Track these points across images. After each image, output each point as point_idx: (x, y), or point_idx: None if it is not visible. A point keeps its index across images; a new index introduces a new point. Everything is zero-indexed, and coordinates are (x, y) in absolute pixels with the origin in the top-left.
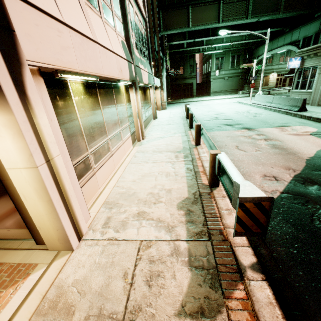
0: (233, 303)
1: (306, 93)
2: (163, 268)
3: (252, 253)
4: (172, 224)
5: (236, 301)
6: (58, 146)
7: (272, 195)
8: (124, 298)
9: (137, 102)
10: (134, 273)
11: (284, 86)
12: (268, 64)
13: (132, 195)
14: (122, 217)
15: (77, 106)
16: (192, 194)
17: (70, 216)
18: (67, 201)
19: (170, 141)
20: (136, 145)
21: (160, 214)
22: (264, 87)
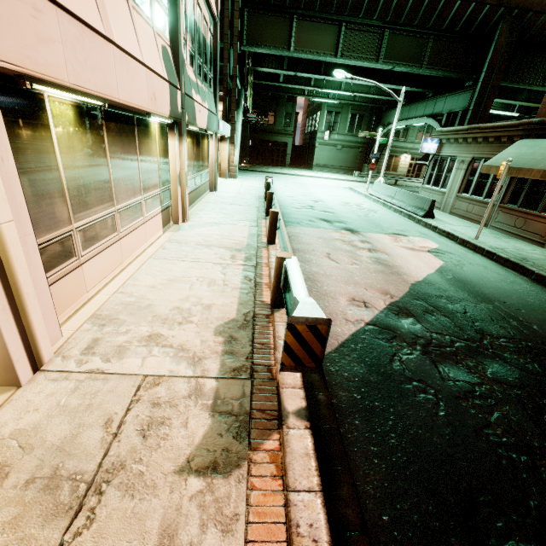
0: (259, 456)
1: (438, 193)
2: (171, 414)
3: (302, 396)
4: (201, 355)
5: (264, 453)
6: (11, 206)
7: (354, 326)
8: (99, 453)
9: (181, 157)
10: (124, 420)
11: (418, 176)
12: (401, 139)
13: (145, 309)
14: (120, 340)
15: (59, 143)
16: (242, 315)
17: (22, 329)
18: (18, 301)
19: (229, 231)
20: (170, 229)
21: (185, 340)
22: (391, 173)
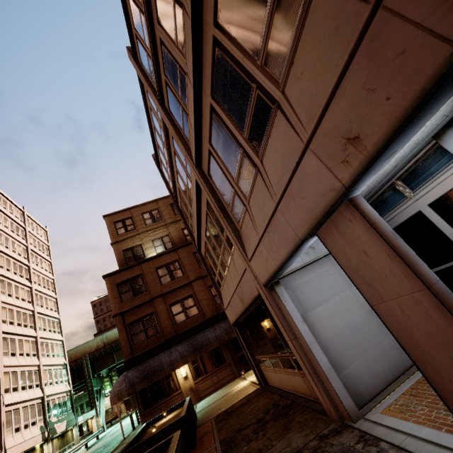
0: None
1: None
2: None
3: None
4: None
5: None
6: None
7: None
8: None
9: (48, 449)
10: None
11: None
12: None
13: None
14: None
15: None
16: None
17: None
18: None
19: None
20: None
21: None
22: None
